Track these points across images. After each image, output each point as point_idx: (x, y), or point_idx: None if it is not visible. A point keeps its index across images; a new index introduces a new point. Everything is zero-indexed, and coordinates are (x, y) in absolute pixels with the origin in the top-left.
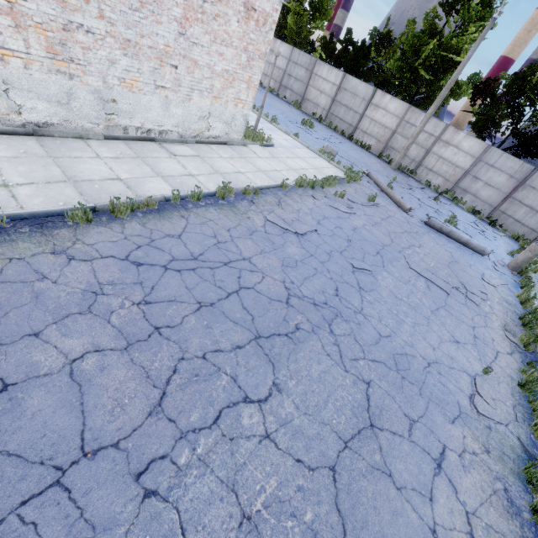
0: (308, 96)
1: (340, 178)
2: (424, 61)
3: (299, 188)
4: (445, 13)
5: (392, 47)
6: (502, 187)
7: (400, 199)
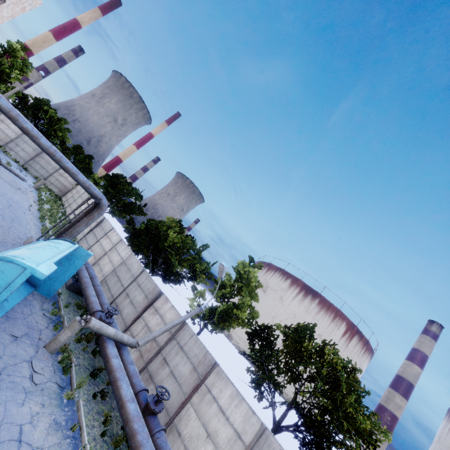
0: None
1: None
2: None
3: None
4: (3, 52)
5: None
6: (30, 154)
7: None
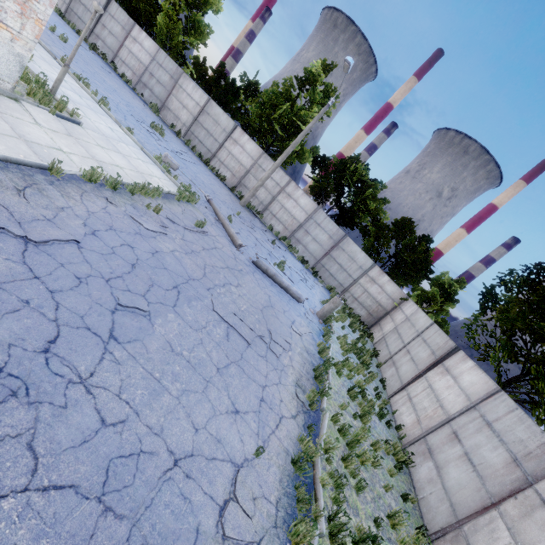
0: (169, 104)
1: (169, 193)
2: (279, 118)
3: (90, 183)
4: (299, 87)
5: (258, 97)
6: (324, 245)
7: (234, 233)
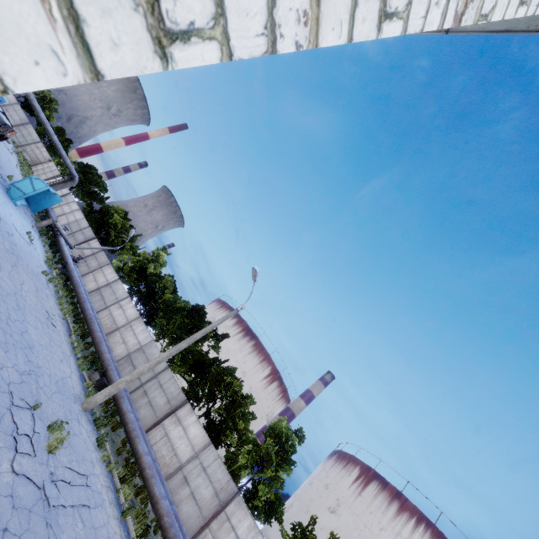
0: None
1: None
2: None
3: None
4: None
5: None
6: (16, 121)
7: None
